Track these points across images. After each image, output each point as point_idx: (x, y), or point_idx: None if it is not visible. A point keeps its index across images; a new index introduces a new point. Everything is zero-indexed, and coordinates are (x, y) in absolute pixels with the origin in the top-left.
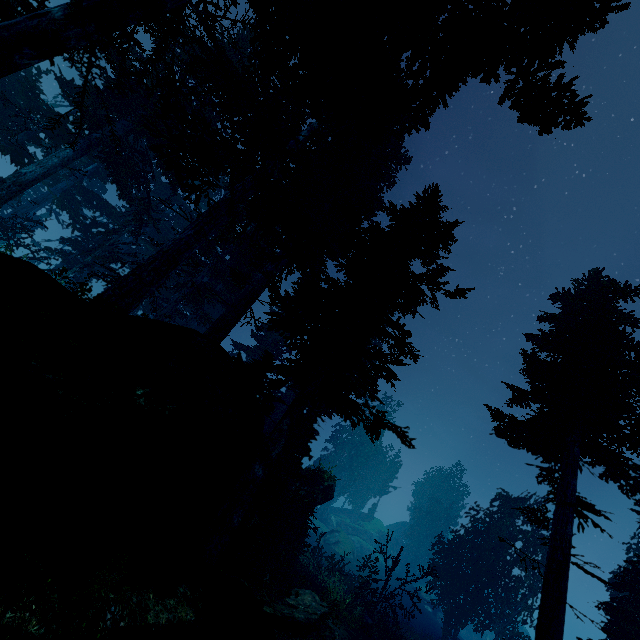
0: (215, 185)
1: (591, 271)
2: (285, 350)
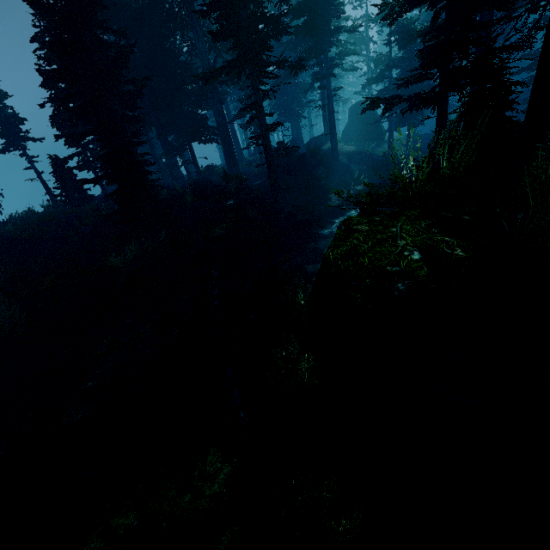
0: None
1: None
2: None
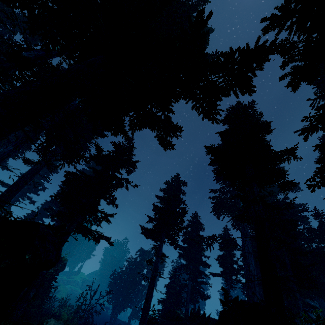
0: (38, 138)
1: (177, 174)
2: (41, 188)
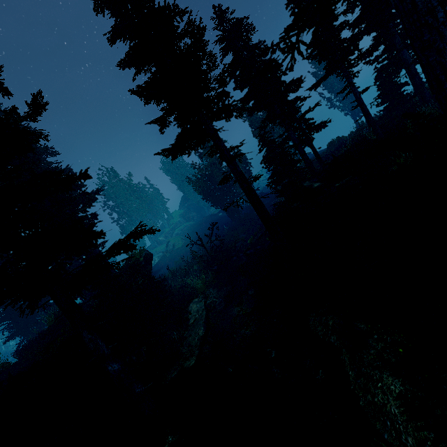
0: None
1: None
2: None
